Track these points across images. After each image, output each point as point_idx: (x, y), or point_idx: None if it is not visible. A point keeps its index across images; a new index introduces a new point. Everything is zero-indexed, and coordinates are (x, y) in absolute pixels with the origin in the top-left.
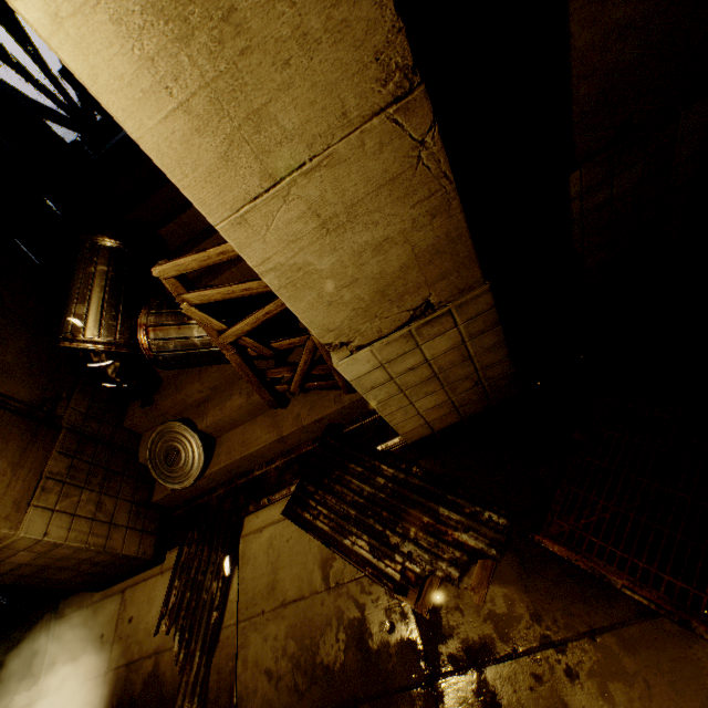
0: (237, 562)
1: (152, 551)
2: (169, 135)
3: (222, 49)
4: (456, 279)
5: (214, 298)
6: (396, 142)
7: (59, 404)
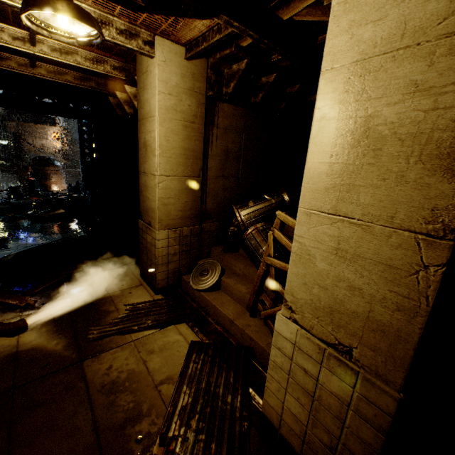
0: (162, 328)
1: (160, 286)
2: (317, 168)
3: (363, 157)
4: (381, 361)
5: (282, 241)
6: (410, 252)
7: (210, 219)
